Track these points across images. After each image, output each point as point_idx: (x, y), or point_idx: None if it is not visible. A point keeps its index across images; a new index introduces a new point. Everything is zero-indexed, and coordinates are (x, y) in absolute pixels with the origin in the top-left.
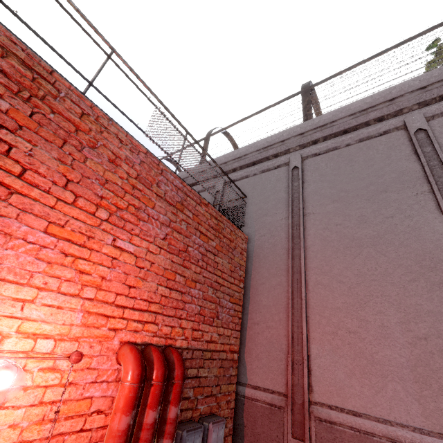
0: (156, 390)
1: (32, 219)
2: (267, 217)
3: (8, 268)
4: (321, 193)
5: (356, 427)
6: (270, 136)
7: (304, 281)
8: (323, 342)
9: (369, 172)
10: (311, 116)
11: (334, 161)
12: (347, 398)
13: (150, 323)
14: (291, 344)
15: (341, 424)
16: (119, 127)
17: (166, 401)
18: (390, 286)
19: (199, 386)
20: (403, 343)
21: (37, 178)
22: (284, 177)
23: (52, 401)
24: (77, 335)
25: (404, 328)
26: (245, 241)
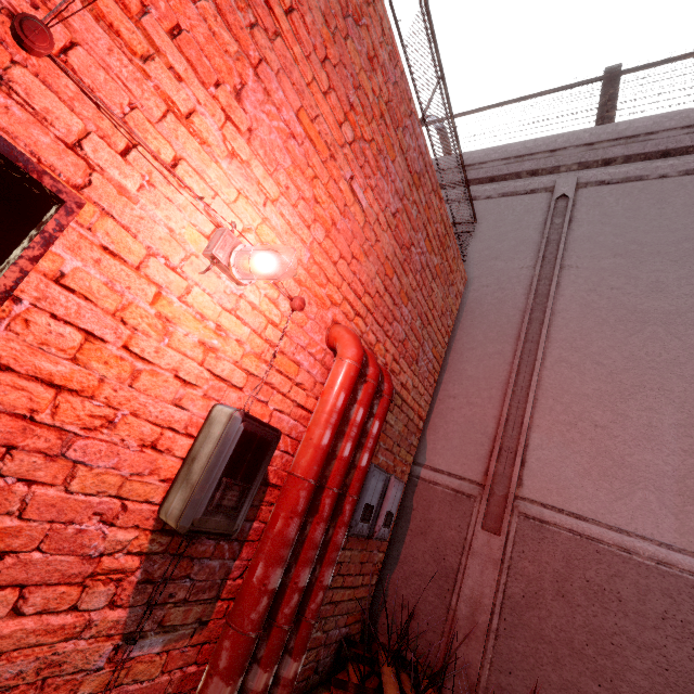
0: (369, 389)
1: (288, 88)
2: (498, 261)
3: (260, 140)
4: (597, 241)
5: (578, 530)
6: (534, 140)
7: (542, 353)
8: (552, 432)
9: (688, 221)
10: (611, 121)
11: (632, 197)
12: (572, 499)
13: (360, 318)
14: (503, 426)
15: (556, 525)
16: (385, 10)
17: (369, 413)
18: (676, 380)
19: (383, 432)
20: (674, 449)
21: (301, 29)
22: (540, 209)
23: (270, 342)
24: (300, 278)
25: (682, 432)
26: (463, 282)
